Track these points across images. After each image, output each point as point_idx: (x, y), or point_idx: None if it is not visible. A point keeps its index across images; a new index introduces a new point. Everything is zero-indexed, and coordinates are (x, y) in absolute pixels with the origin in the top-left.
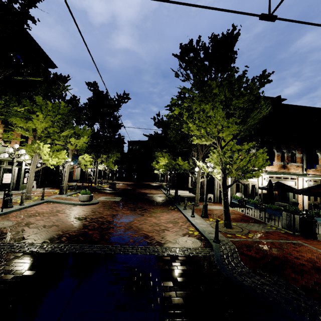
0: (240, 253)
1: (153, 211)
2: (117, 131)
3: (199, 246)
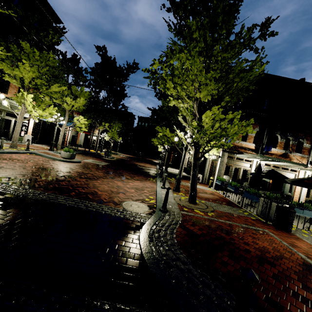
0: (181, 226)
1: (128, 178)
2: (120, 101)
3: (143, 211)
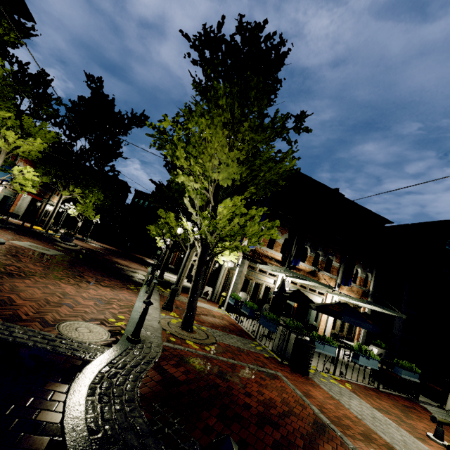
0: (157, 367)
1: (90, 281)
2: (109, 160)
3: (96, 340)
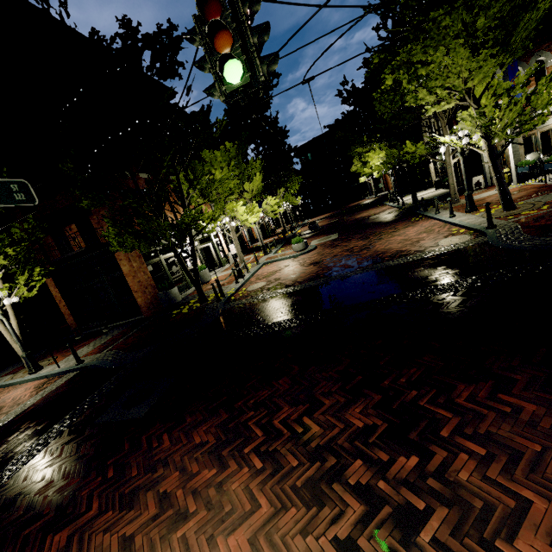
0: (524, 228)
1: (392, 231)
2: (284, 144)
3: (469, 239)
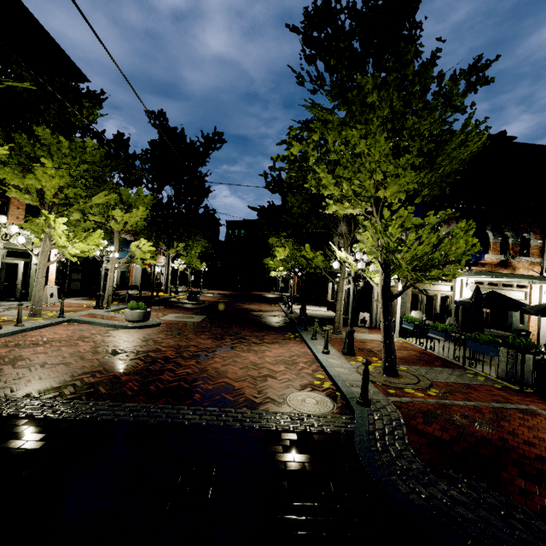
0: (410, 429)
1: (255, 342)
2: (201, 201)
3: (329, 410)
